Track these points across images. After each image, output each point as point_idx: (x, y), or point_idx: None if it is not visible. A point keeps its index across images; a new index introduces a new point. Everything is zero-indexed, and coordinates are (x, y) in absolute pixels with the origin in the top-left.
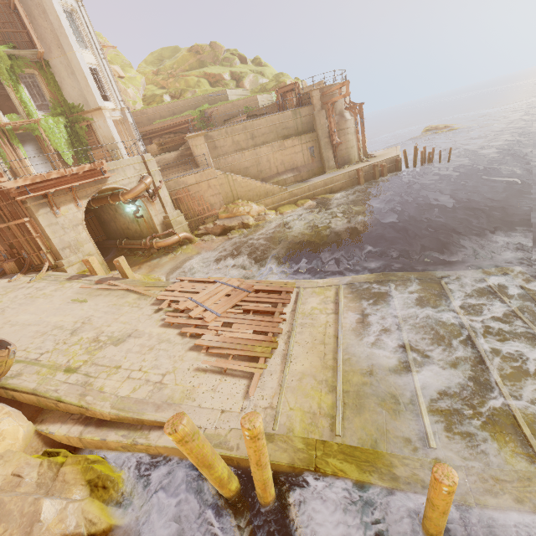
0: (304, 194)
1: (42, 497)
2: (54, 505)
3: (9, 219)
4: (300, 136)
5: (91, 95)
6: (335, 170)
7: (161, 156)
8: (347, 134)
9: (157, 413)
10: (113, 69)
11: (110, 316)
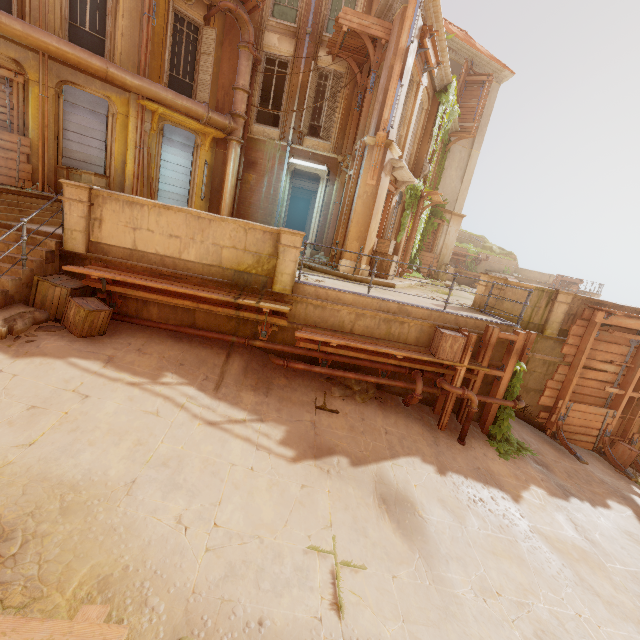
0: None
1: None
2: None
3: None
4: None
5: (463, 198)
6: None
7: None
8: None
9: None
10: None
11: None
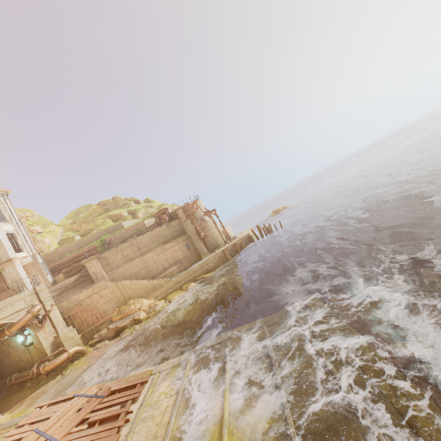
0: (186, 279)
1: None
2: None
3: None
4: (176, 239)
5: (4, 251)
6: (209, 254)
7: (62, 282)
8: (210, 229)
9: None
10: (33, 229)
11: None
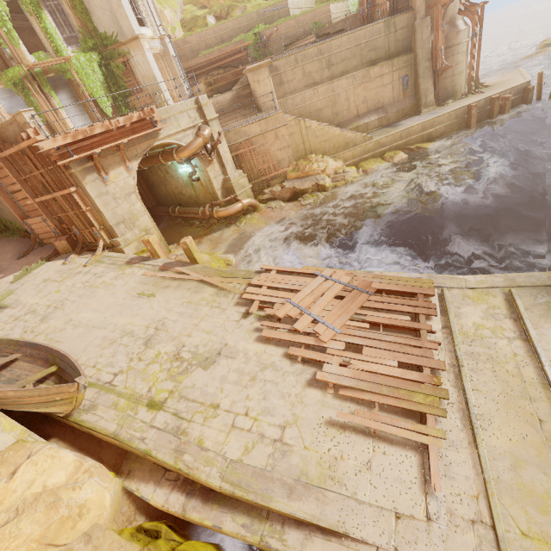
0: (394, 144)
1: None
2: None
3: (54, 189)
4: (391, 61)
5: (125, 18)
6: (434, 108)
7: (213, 98)
8: (456, 53)
9: (290, 501)
10: None
11: (187, 321)
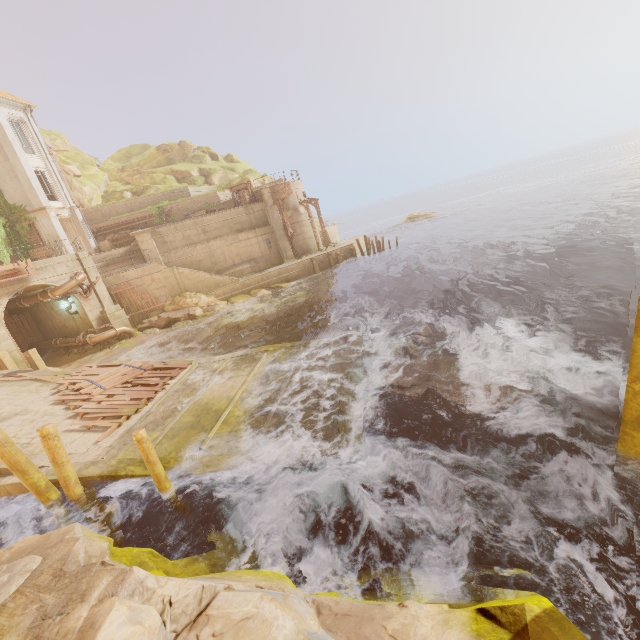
0: (257, 284)
1: None
2: None
3: None
4: (254, 230)
5: (35, 196)
6: (294, 260)
7: (108, 252)
8: (302, 226)
9: None
10: (68, 168)
11: (5, 402)
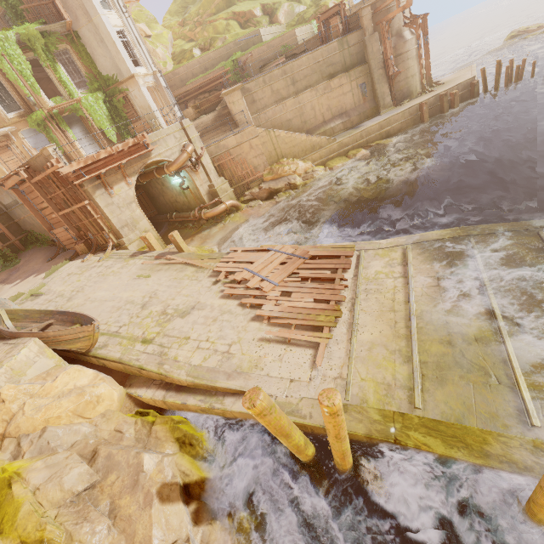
0: (356, 143)
1: (141, 451)
2: (152, 458)
3: (72, 204)
4: (348, 72)
5: (123, 62)
6: (392, 108)
7: (198, 120)
8: (406, 59)
9: (228, 381)
10: (139, 28)
11: (173, 290)
